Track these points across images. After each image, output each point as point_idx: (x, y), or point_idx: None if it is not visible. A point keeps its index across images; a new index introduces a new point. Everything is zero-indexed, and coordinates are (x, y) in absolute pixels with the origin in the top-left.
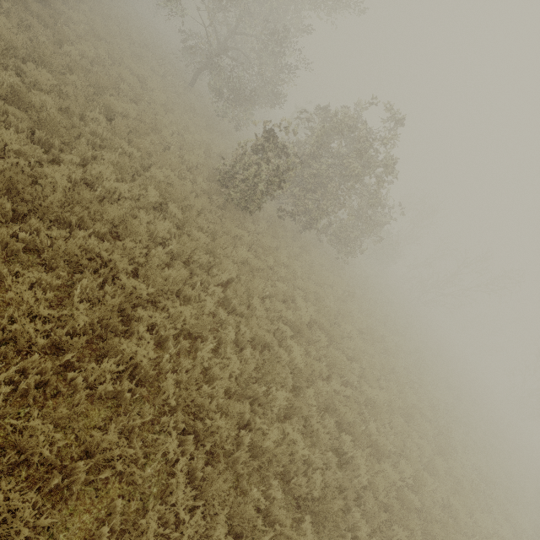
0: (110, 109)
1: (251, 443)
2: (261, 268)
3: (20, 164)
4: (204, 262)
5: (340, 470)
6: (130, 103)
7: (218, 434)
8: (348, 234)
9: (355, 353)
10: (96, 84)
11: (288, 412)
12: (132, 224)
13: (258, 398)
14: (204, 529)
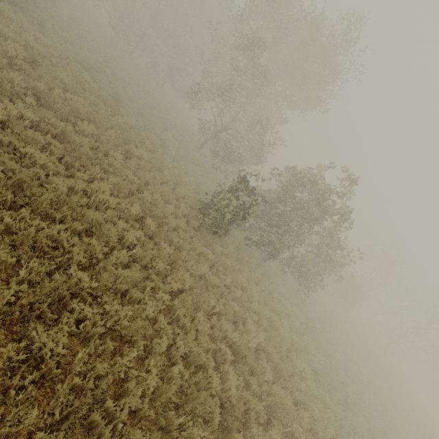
0: (129, 152)
1: None
2: (219, 285)
3: (40, 173)
4: (161, 269)
5: None
6: (148, 152)
7: None
8: (309, 269)
9: (305, 398)
10: (127, 138)
11: None
12: (105, 226)
13: (171, 432)
14: None
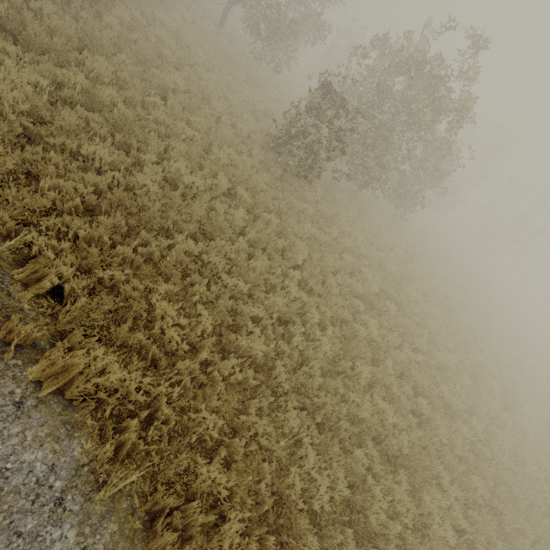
0: (162, 87)
1: (346, 412)
2: (326, 241)
3: (116, 176)
4: (280, 247)
5: (419, 429)
6: (174, 71)
7: (326, 410)
8: (409, 189)
9: (422, 319)
10: (143, 58)
11: (371, 382)
12: (217, 220)
13: (345, 373)
14: (329, 483)
